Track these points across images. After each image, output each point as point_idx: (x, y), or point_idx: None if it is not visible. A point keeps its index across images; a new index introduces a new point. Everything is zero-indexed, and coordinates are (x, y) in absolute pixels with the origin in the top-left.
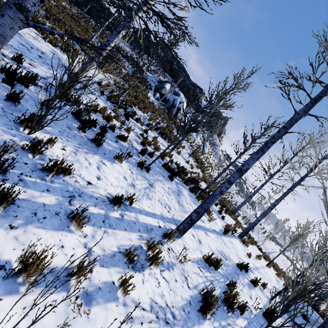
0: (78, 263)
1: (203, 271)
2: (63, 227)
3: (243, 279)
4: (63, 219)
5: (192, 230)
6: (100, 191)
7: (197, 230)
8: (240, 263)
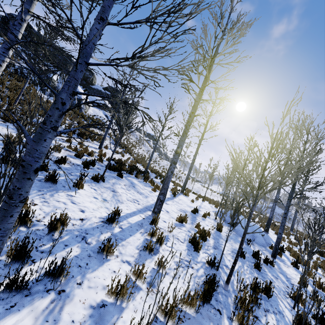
0: (130, 273)
1: (182, 228)
2: (102, 261)
3: (198, 218)
4: (96, 256)
5: None
6: (94, 220)
7: None
8: (193, 210)
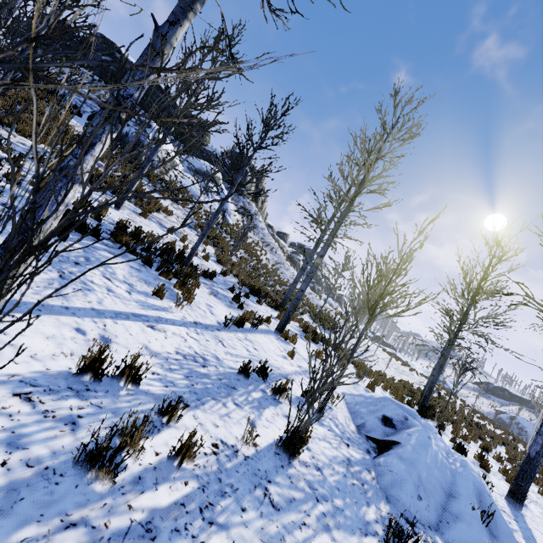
0: None
1: (43, 400)
2: None
3: (247, 393)
4: None
5: (84, 321)
6: None
7: (113, 321)
8: (244, 366)
